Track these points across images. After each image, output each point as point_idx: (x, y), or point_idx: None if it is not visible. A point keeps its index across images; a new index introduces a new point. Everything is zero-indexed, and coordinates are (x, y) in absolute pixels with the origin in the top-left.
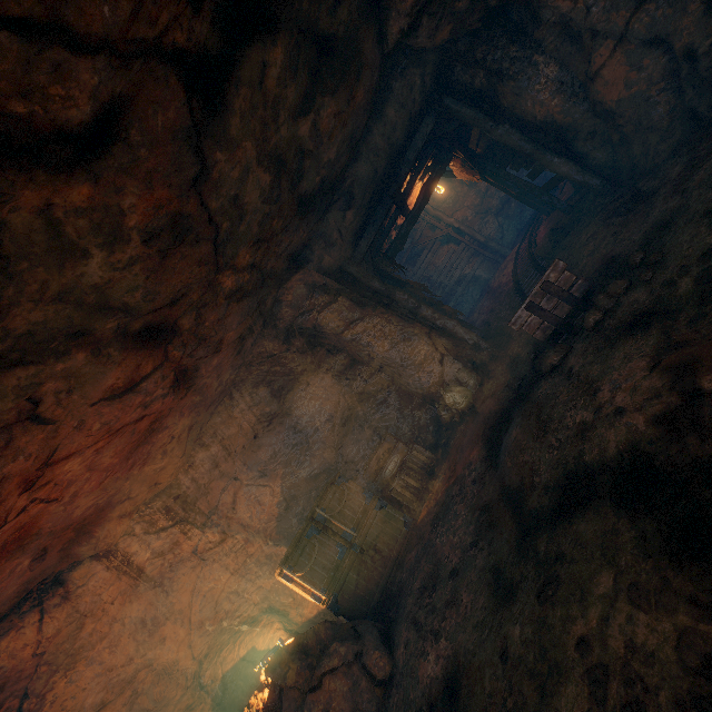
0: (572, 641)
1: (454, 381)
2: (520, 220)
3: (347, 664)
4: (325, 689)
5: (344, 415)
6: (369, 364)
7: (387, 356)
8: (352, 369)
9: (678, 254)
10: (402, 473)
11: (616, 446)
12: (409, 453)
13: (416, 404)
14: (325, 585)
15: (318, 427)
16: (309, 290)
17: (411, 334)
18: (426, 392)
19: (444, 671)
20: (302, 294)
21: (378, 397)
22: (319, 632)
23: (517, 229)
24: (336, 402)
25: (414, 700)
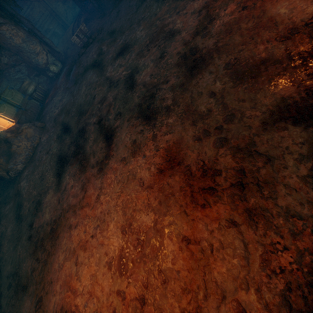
0: (83, 85)
1: (53, 64)
2: (74, 12)
3: (30, 126)
4: (24, 132)
5: None
6: (10, 50)
7: (21, 46)
8: None
9: (105, 28)
10: (36, 92)
11: (92, 61)
12: (38, 86)
13: (36, 74)
14: (13, 118)
15: None
16: None
17: (32, 39)
18: (41, 67)
19: (61, 110)
20: None
21: (16, 68)
22: (16, 126)
23: (73, 16)
24: None
25: (54, 118)
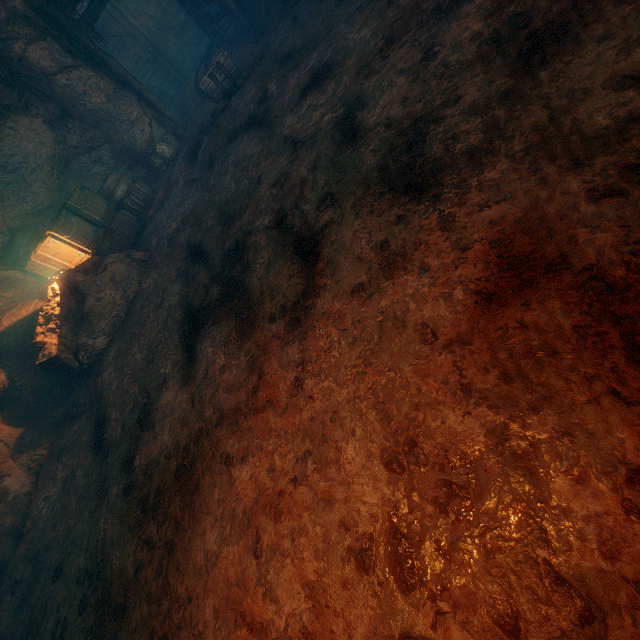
0: (230, 164)
1: (161, 141)
2: (197, 51)
3: (122, 259)
4: (110, 270)
5: (61, 163)
6: (83, 119)
7: (105, 109)
8: (64, 122)
9: (269, 54)
10: (130, 196)
11: (245, 118)
12: (133, 186)
13: (129, 165)
14: (88, 246)
15: (36, 168)
16: (9, 16)
17: (124, 95)
18: (140, 148)
19: (182, 221)
20: (0, 16)
21: (93, 156)
22: (94, 260)
23: (195, 59)
24: (52, 148)
25: (168, 239)
